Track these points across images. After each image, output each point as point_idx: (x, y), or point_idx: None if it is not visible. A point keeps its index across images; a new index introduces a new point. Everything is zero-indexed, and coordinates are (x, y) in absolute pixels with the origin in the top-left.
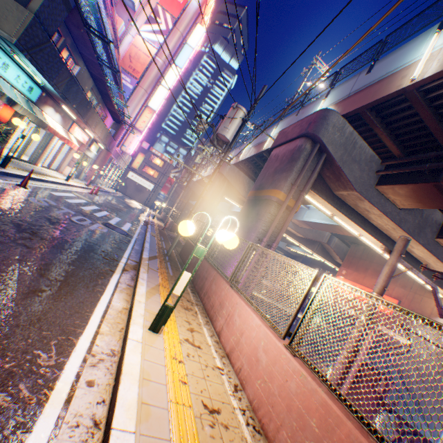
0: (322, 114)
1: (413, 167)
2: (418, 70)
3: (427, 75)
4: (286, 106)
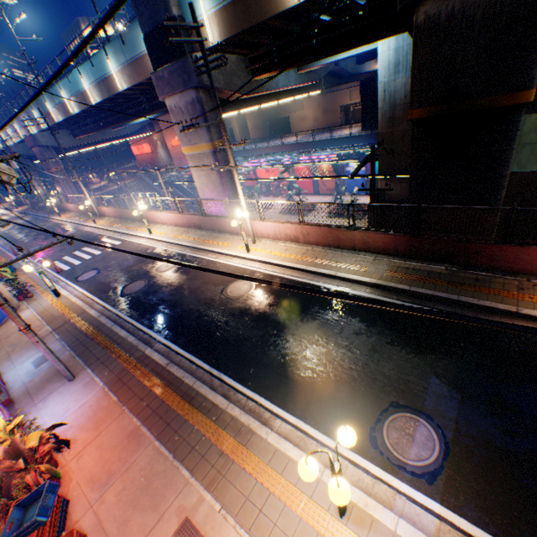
0: (34, 138)
1: (74, 134)
2: (43, 125)
3: (46, 128)
4: (5, 109)
